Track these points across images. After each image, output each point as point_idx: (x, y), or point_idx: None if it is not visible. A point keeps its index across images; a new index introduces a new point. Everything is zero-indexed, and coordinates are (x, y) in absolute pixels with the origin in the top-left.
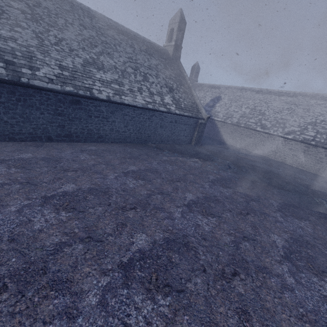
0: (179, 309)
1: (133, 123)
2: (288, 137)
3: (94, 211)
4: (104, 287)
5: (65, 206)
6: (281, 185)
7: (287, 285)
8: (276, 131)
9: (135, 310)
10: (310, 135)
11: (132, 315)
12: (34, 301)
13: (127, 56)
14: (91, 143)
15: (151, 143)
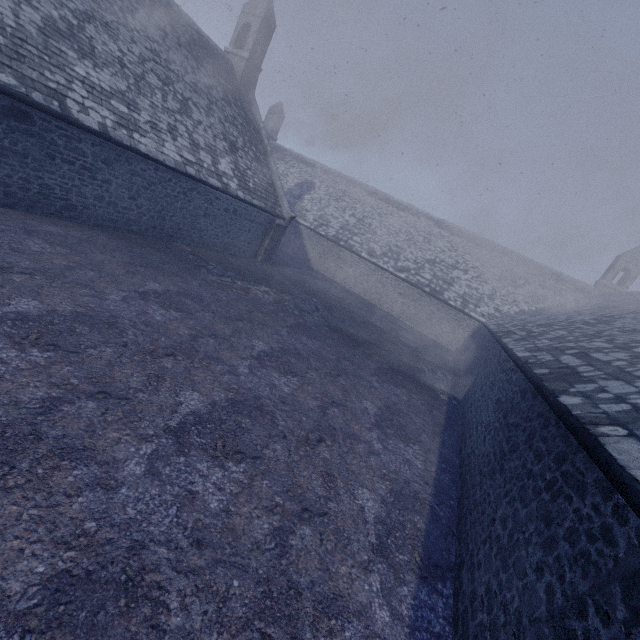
0: (256, 475)
1: (150, 196)
2: (400, 276)
3: (99, 354)
4: (149, 455)
5: (33, 339)
6: (382, 344)
7: (374, 450)
8: (387, 264)
9: (201, 478)
10: (426, 278)
11: (197, 483)
12: (38, 473)
13: (149, 47)
14: (44, 218)
15: (181, 244)
